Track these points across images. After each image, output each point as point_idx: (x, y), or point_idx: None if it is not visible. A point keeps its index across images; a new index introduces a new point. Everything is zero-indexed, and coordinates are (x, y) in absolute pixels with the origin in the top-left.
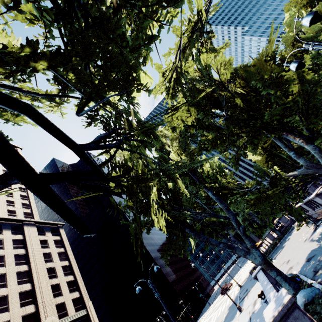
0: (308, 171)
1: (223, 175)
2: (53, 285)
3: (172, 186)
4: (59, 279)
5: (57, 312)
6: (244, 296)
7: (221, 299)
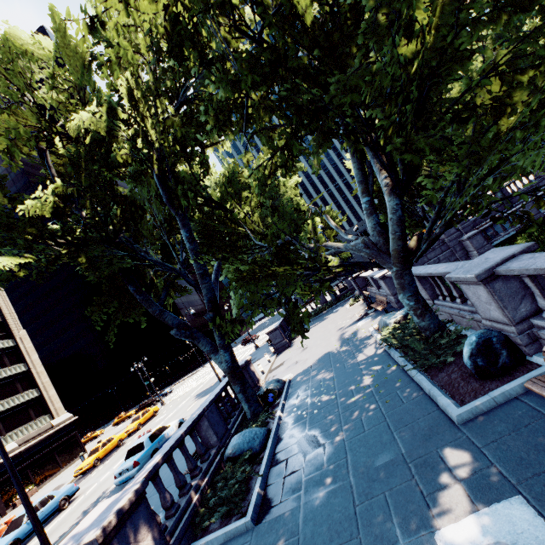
0: (363, 251)
1: (240, 200)
2: None
3: (128, 191)
4: None
5: None
6: None
7: (240, 349)
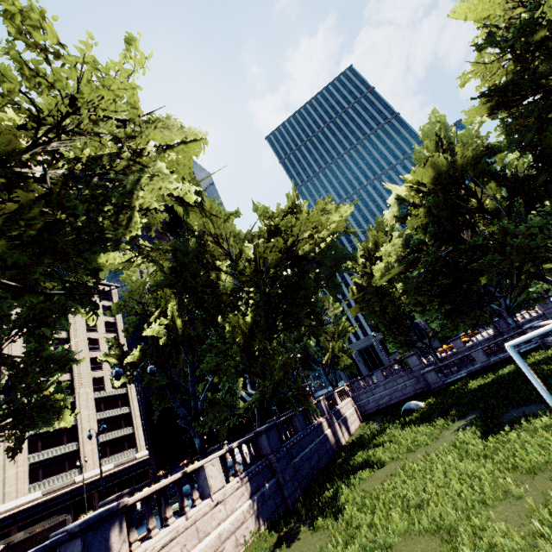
0: None
1: None
2: (93, 358)
3: None
4: (101, 352)
5: (93, 385)
6: None
7: None
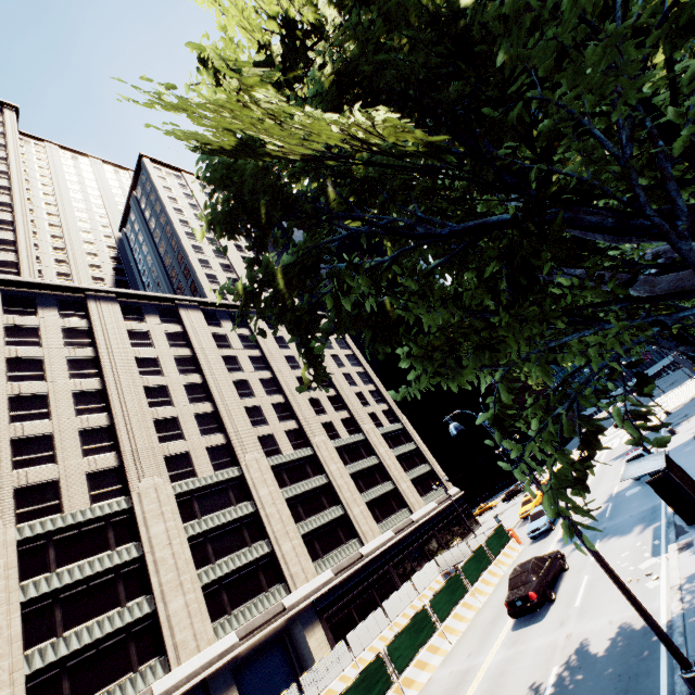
0: None
1: None
2: (355, 393)
3: None
4: (359, 387)
5: (372, 421)
6: (679, 421)
7: (612, 433)
